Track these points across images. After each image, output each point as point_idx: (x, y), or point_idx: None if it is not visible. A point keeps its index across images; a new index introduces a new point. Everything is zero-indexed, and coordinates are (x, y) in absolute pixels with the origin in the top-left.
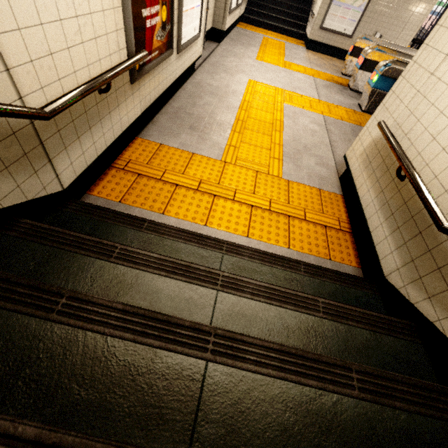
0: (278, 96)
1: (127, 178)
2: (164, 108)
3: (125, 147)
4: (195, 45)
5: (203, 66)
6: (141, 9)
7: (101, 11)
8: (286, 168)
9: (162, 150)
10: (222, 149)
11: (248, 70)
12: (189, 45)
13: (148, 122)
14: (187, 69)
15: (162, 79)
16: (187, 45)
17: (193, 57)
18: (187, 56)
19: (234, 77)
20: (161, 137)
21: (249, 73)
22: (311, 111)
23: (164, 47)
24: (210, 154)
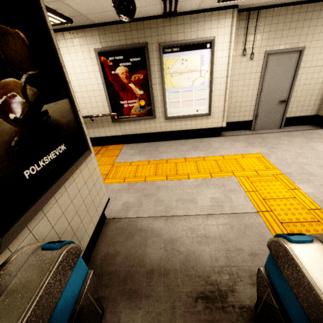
0: (249, 172)
1: (97, 149)
2: (156, 142)
3: (116, 144)
4: (206, 119)
5: (240, 136)
6: (120, 101)
7: (96, 102)
8: (114, 185)
9: (117, 150)
10: (126, 161)
11: (286, 149)
12: (185, 117)
13: (137, 142)
14: (189, 130)
15: (146, 127)
16: (182, 117)
17: (202, 125)
18: (188, 123)
19: (246, 147)
20: (128, 147)
21: (279, 150)
22: (249, 198)
23: (144, 114)
24: (119, 159)
